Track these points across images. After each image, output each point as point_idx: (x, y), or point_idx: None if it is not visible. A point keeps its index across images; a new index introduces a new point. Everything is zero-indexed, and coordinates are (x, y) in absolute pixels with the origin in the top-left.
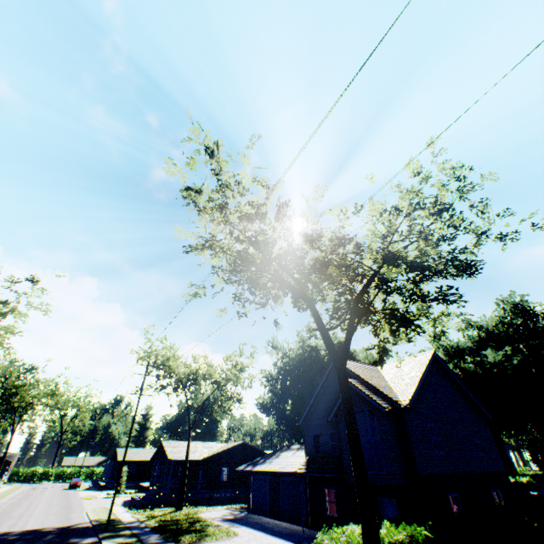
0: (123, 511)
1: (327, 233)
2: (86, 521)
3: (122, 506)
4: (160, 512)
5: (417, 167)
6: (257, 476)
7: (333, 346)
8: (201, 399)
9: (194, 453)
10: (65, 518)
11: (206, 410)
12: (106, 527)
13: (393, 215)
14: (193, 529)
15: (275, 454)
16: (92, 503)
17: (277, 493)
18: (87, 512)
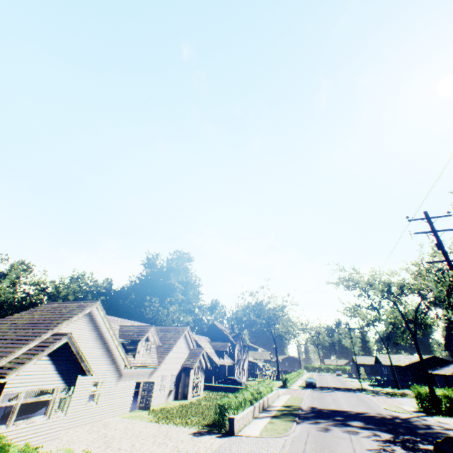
0: (368, 386)
1: (393, 284)
2: (352, 387)
3: (367, 385)
4: (386, 389)
5: (415, 261)
6: (437, 376)
7: (409, 330)
8: (388, 330)
9: (397, 361)
10: (344, 385)
11: (391, 339)
12: (361, 389)
13: (416, 277)
14: (399, 394)
15: (448, 365)
16: (352, 382)
17: (449, 385)
18: (352, 385)
